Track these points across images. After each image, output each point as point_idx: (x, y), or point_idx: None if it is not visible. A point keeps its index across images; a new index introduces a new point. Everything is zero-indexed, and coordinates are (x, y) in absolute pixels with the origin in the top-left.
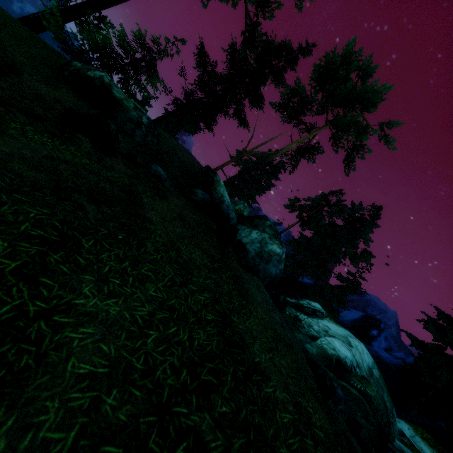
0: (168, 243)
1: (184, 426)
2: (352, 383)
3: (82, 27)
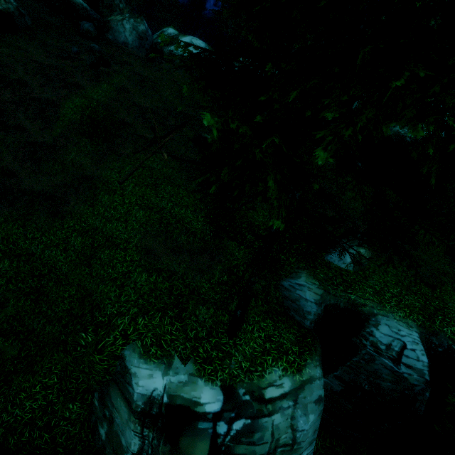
0: (155, 77)
1: (184, 96)
2: None
3: None
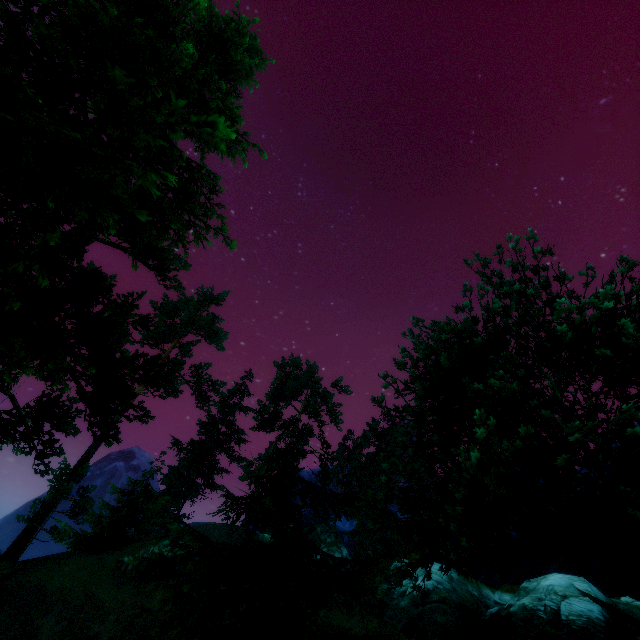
0: None
1: None
2: (431, 601)
3: (79, 515)
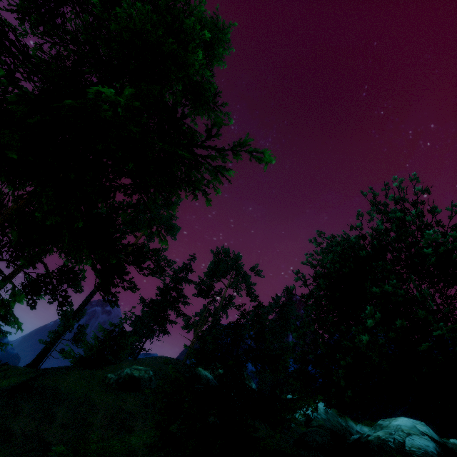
0: None
1: None
2: (312, 426)
3: (78, 343)
